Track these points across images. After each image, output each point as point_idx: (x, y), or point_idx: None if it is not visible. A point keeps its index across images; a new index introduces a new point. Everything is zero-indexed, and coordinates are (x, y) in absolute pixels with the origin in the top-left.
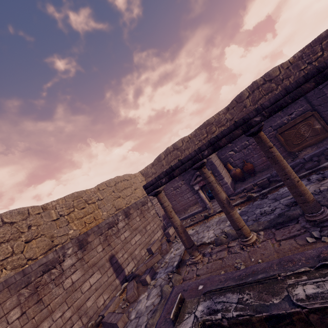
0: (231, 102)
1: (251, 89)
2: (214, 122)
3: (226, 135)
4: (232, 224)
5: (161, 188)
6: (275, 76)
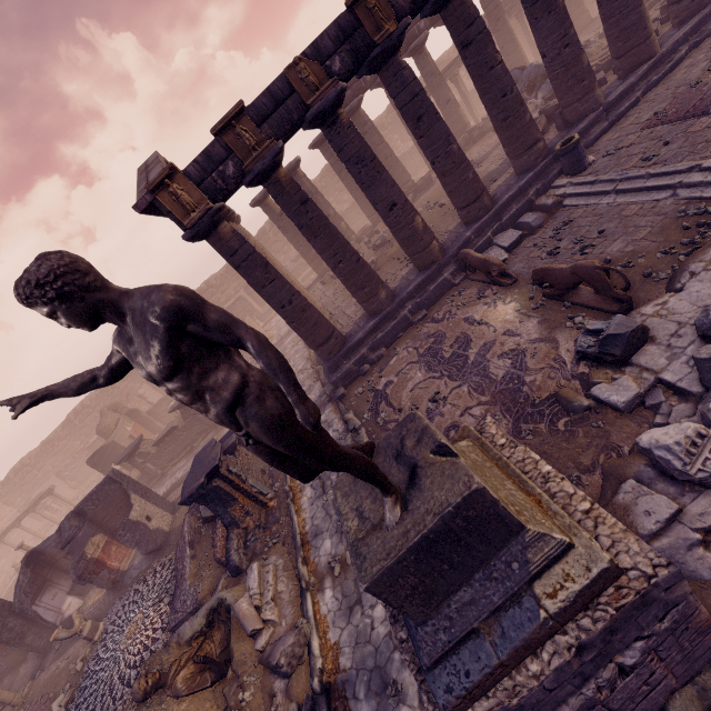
0: (64, 423)
1: (76, 414)
2: (56, 438)
3: (23, 516)
4: (40, 538)
5: (4, 538)
6: (90, 404)
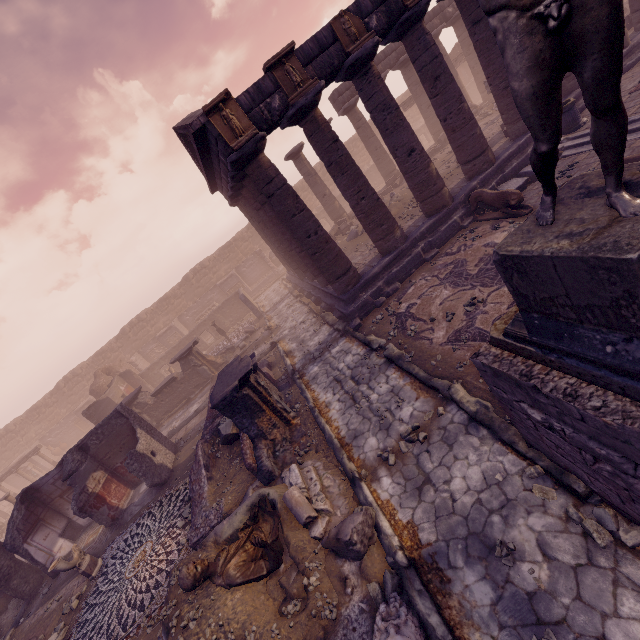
0: (53, 390)
1: (66, 381)
2: (43, 405)
3: (5, 476)
4: None
5: None
6: (80, 373)
